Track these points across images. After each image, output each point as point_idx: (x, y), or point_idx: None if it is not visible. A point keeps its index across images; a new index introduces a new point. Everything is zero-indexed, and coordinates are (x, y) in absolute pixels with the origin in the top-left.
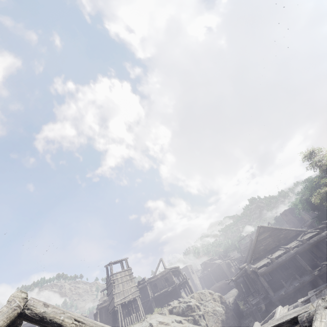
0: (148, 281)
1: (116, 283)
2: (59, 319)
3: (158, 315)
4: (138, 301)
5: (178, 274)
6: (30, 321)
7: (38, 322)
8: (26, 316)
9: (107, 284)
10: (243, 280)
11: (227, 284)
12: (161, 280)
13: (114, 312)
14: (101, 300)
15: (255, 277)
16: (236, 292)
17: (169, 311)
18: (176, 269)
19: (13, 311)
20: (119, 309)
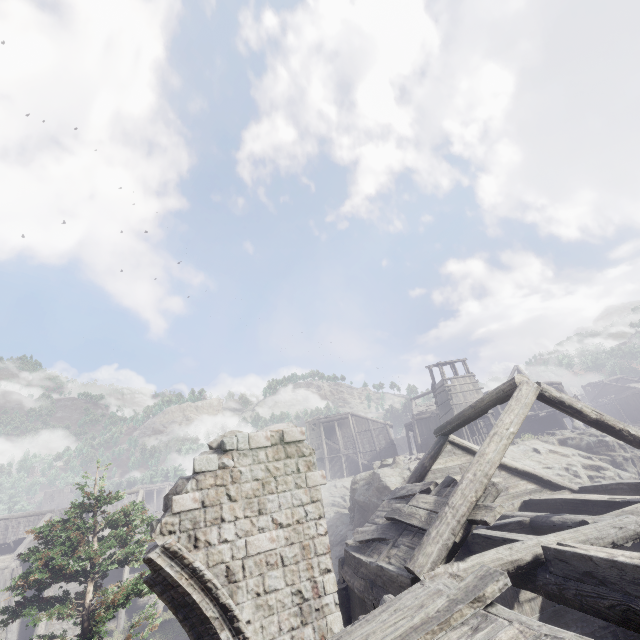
0: None
1: (453, 392)
2: (577, 406)
3: (539, 442)
4: (491, 420)
5: None
6: (548, 402)
7: (556, 404)
8: (545, 397)
9: (435, 391)
10: None
11: None
12: None
13: None
14: (416, 410)
15: None
16: None
17: (559, 442)
18: (552, 386)
19: (536, 391)
20: None
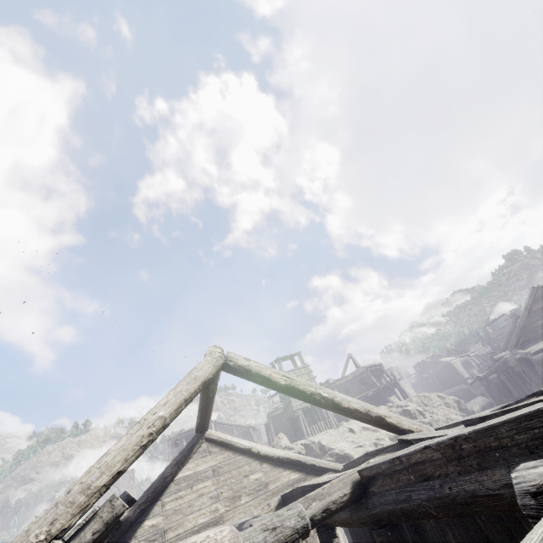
0: (335, 384)
1: None
2: (266, 373)
3: (358, 421)
4: None
5: (380, 375)
6: (236, 373)
7: (244, 374)
8: (230, 368)
9: None
10: (497, 383)
11: (465, 391)
12: (354, 383)
13: (293, 420)
14: (272, 407)
15: (526, 369)
16: (484, 401)
17: None
18: (376, 367)
19: (217, 361)
20: (300, 415)
